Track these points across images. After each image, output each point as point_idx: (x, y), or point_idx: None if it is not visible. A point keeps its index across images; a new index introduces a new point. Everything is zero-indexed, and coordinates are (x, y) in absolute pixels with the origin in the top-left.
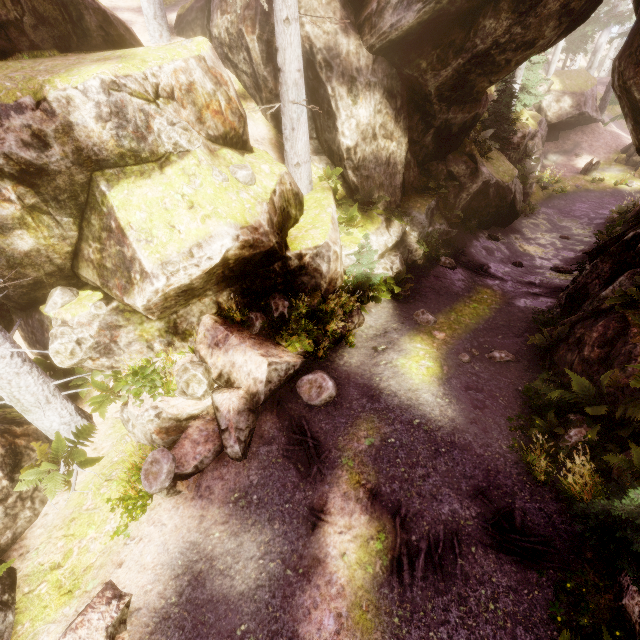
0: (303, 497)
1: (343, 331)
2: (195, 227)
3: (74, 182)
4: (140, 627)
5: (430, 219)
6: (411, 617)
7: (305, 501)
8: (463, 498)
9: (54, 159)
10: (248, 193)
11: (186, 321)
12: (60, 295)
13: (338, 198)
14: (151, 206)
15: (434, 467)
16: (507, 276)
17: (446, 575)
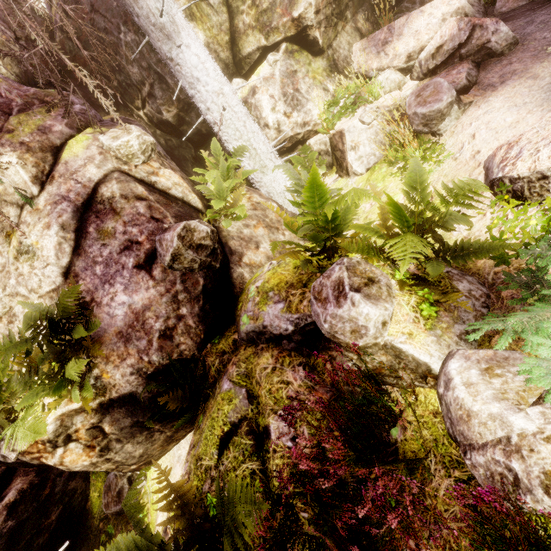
0: None
1: None
2: None
3: None
4: None
5: None
6: None
7: None
8: None
9: None
10: None
11: (341, 57)
12: (237, 79)
13: None
14: None
15: None
16: None
17: None
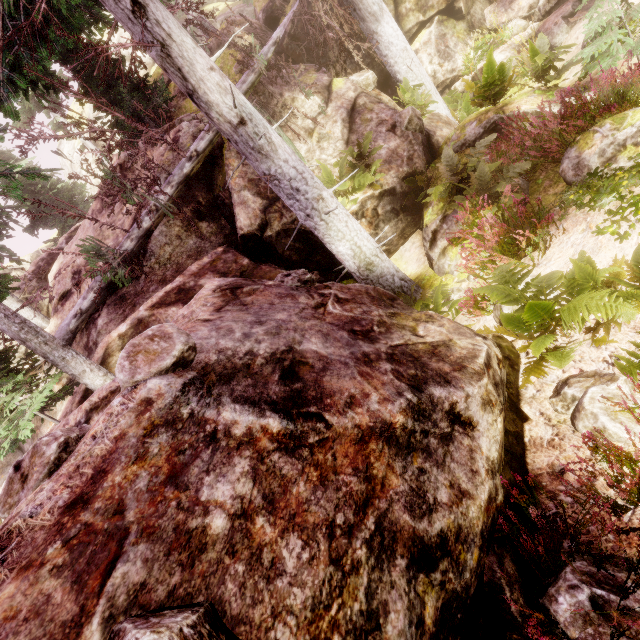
0: None
1: None
2: None
3: None
4: None
5: None
6: None
7: None
8: None
9: None
10: None
11: (476, 20)
12: None
13: None
14: None
15: None
16: None
17: None
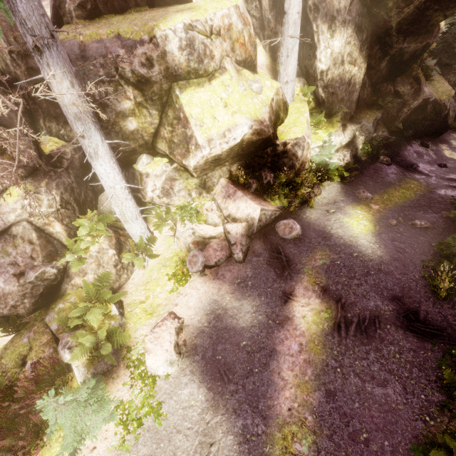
0: (279, 286)
1: (307, 197)
2: (227, 119)
3: (162, 89)
4: (189, 333)
5: (375, 127)
6: (344, 352)
7: (280, 288)
8: (384, 300)
9: (154, 74)
10: (258, 99)
11: (211, 181)
12: (146, 158)
13: (309, 109)
14: (203, 104)
15: (365, 281)
16: (432, 173)
17: (369, 336)
